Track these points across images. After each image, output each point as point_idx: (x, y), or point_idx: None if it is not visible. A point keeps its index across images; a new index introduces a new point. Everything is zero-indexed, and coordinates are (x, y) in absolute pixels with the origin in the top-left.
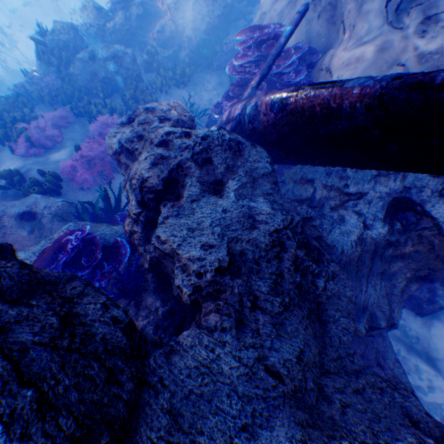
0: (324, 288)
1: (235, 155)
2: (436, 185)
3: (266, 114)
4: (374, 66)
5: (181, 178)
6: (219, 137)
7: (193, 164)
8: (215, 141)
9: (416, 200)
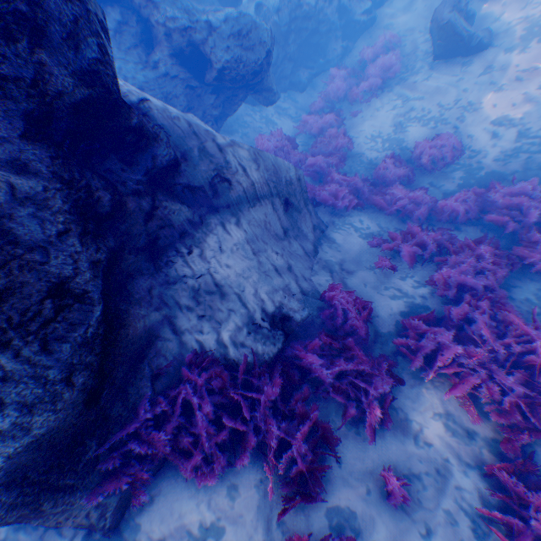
0: None
1: None
2: None
3: None
4: None
5: None
6: None
7: None
8: None
9: (262, 4)
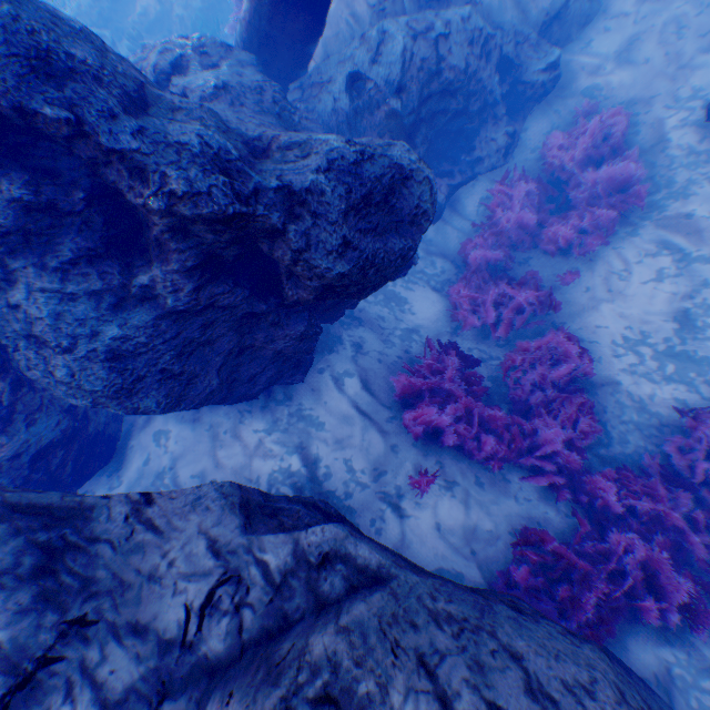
0: (298, 122)
1: (227, 52)
2: (369, 59)
3: (244, 18)
4: (342, 1)
5: (185, 65)
6: (211, 39)
7: (193, 54)
8: (208, 40)
9: (361, 73)
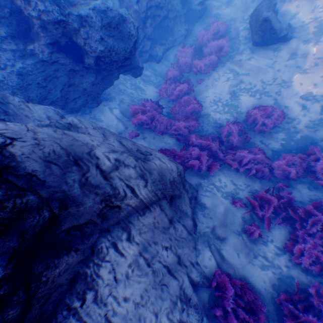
0: None
1: None
2: None
3: None
4: None
5: None
6: None
7: None
8: None
9: None
